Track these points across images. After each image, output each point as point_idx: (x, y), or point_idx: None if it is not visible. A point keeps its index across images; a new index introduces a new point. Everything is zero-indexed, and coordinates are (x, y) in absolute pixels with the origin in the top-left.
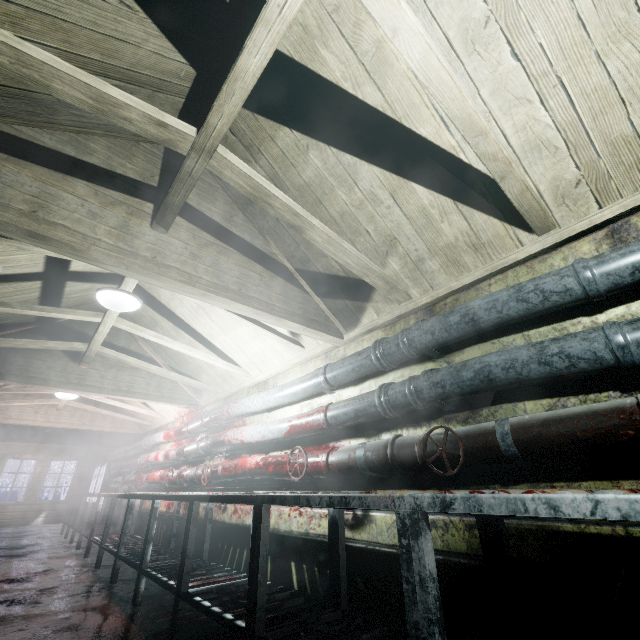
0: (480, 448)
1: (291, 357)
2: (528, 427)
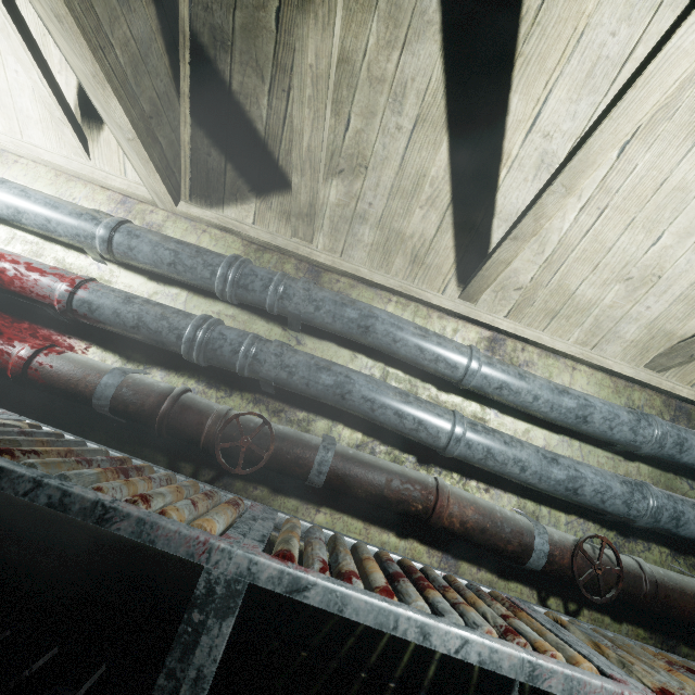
0: (290, 460)
1: (45, 144)
2: (350, 464)
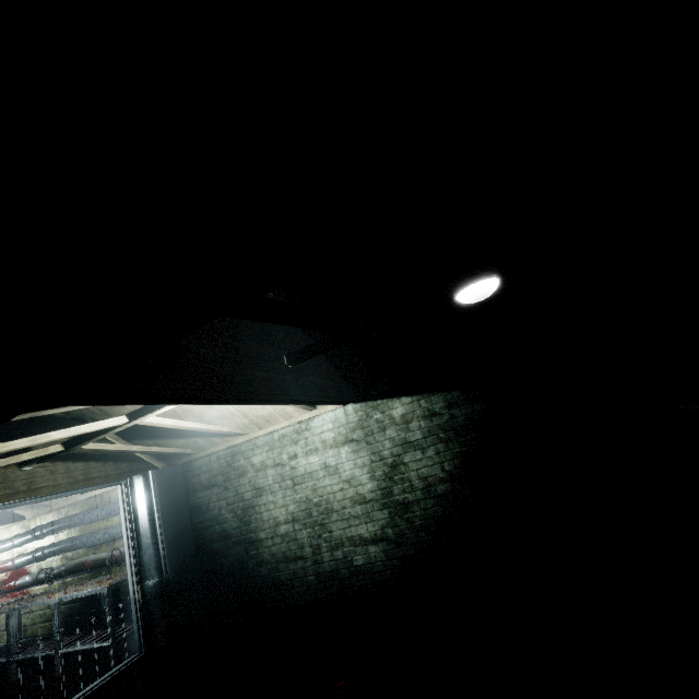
0: (59, 574)
1: None
2: (68, 567)
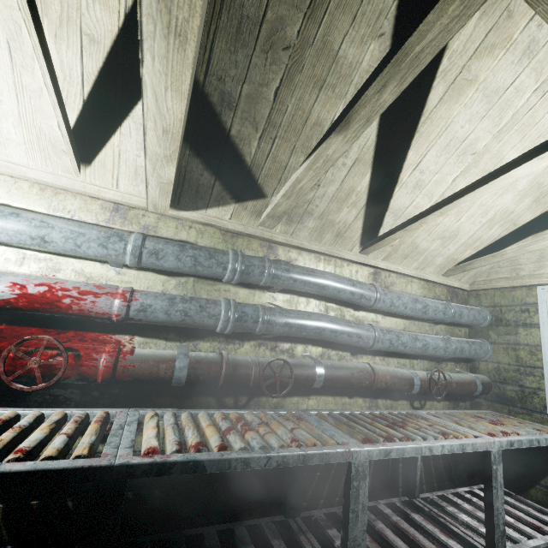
0: (303, 380)
1: (26, 162)
2: (333, 371)
